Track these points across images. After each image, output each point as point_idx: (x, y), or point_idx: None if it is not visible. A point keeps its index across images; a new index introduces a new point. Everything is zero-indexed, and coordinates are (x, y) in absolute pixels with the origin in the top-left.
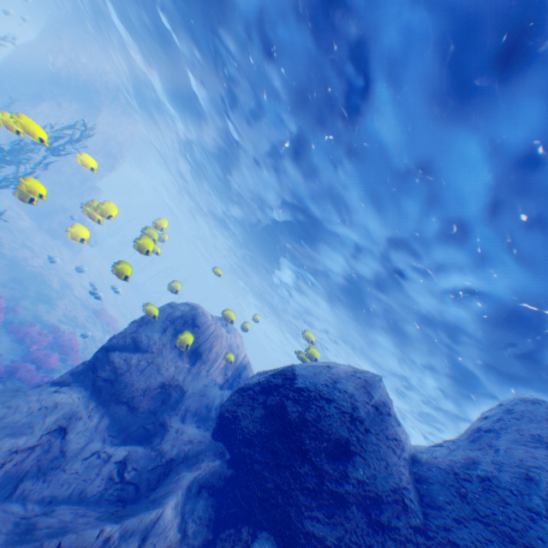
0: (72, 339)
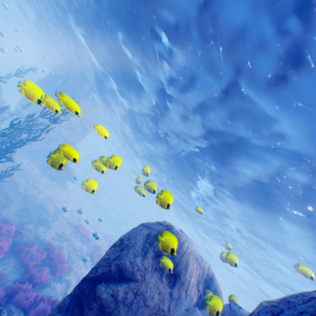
0: (60, 252)
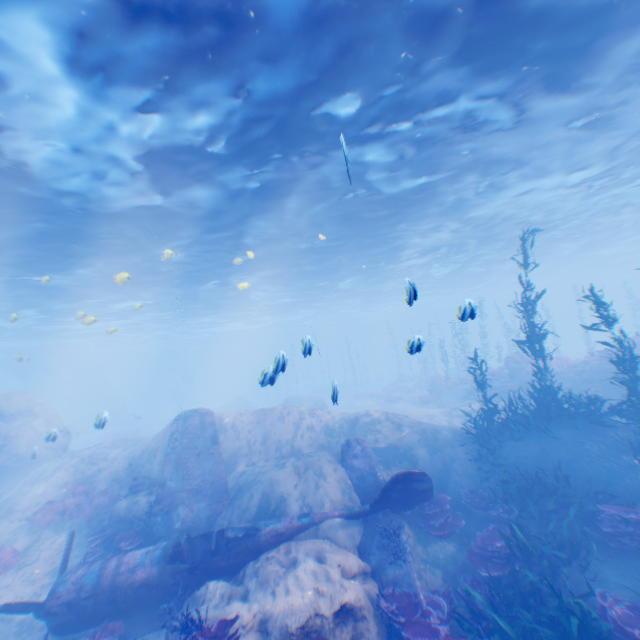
0: None
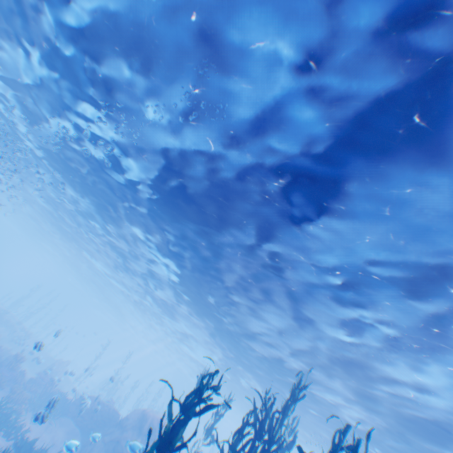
0: None
